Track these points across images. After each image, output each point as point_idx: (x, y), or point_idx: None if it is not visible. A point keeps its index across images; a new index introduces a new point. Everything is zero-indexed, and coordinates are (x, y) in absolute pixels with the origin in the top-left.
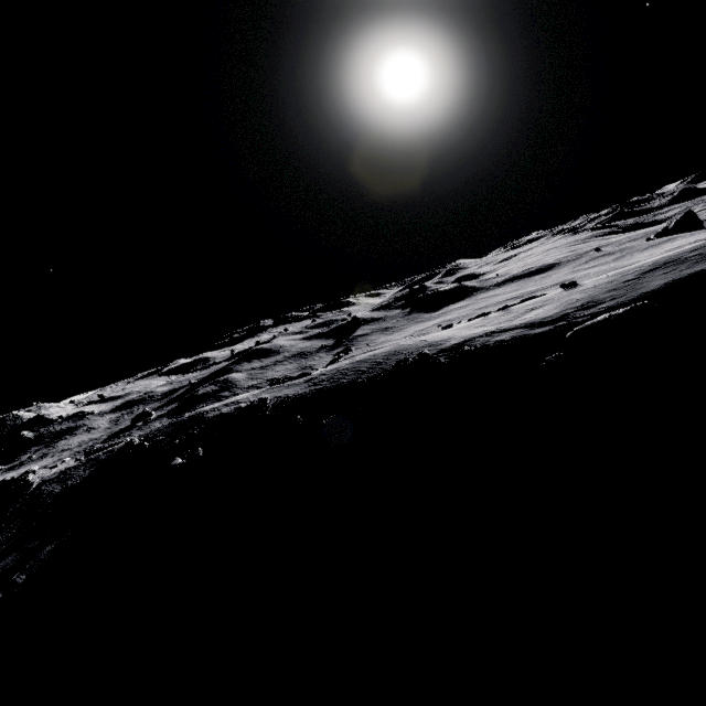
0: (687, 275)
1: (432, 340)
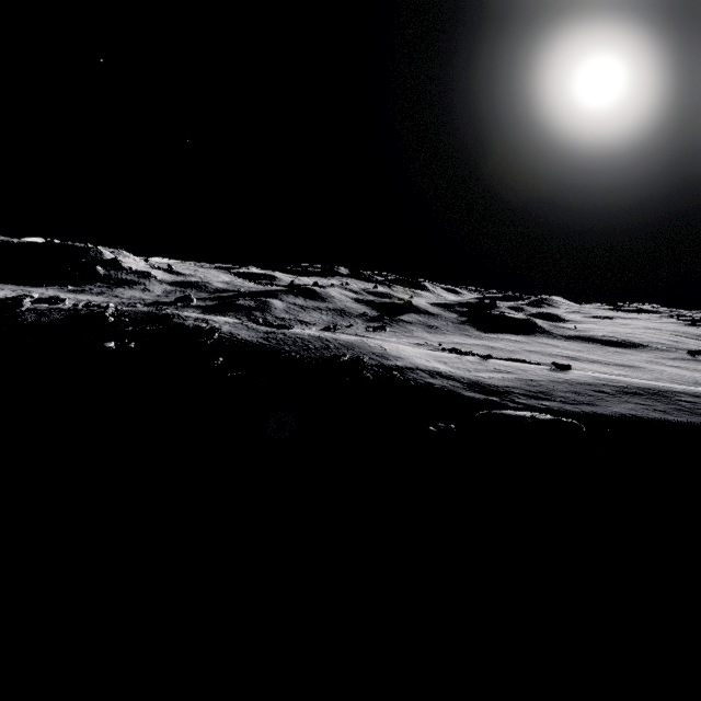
0: (653, 418)
1: (389, 352)
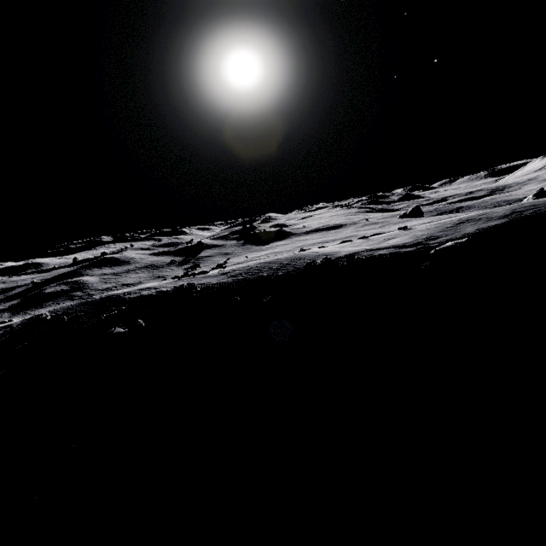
0: (486, 226)
1: (324, 252)
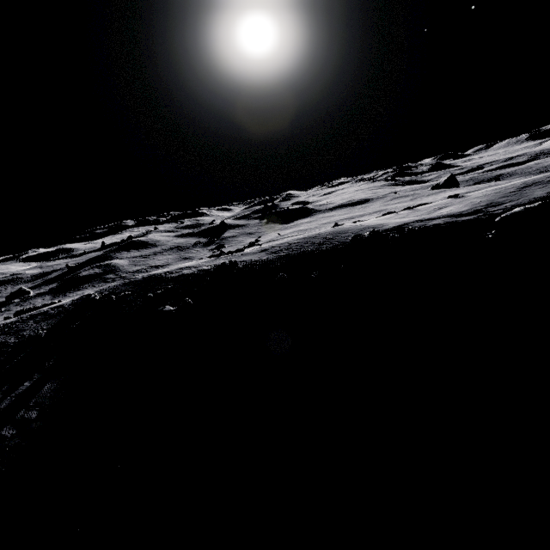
0: None
1: (368, 224)
